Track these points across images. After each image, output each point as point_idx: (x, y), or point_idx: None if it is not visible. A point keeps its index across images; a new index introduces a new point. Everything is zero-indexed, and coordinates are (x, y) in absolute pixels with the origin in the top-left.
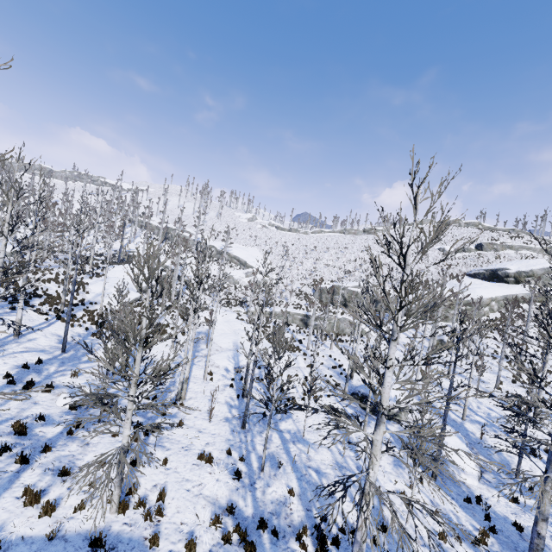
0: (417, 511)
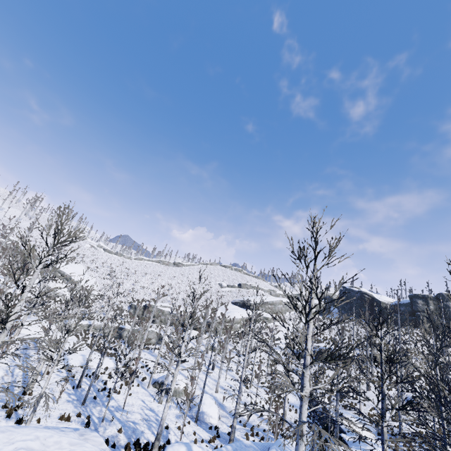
0: (186, 434)
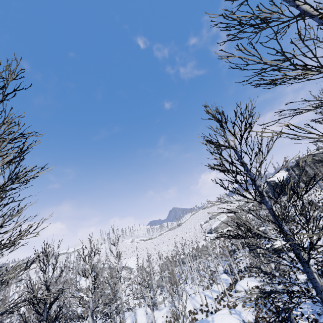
0: None
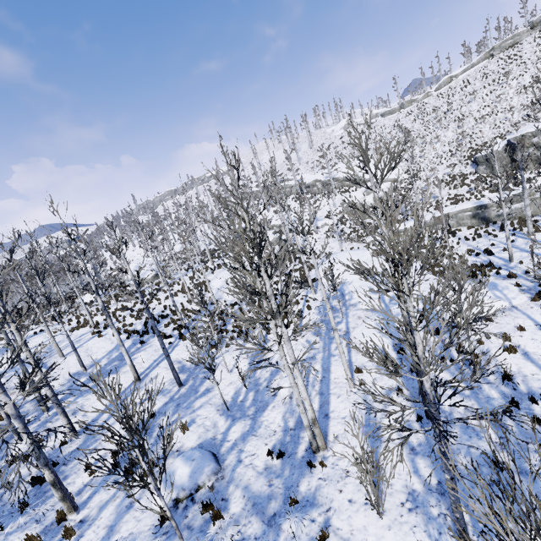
0: None
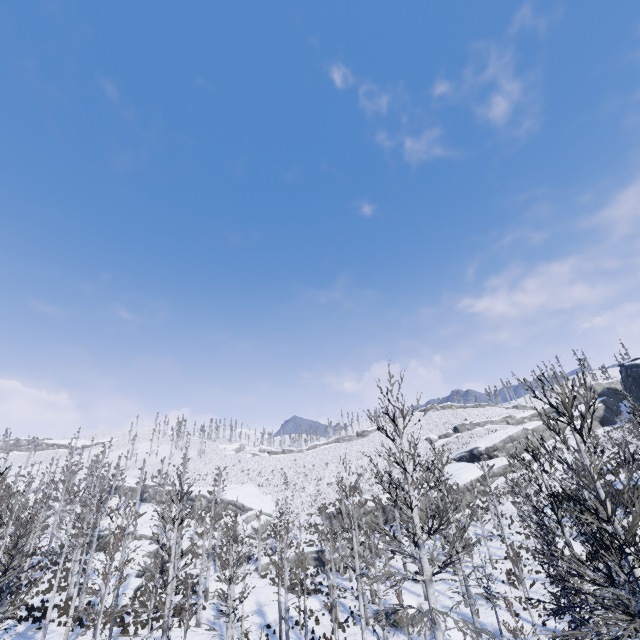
0: None
